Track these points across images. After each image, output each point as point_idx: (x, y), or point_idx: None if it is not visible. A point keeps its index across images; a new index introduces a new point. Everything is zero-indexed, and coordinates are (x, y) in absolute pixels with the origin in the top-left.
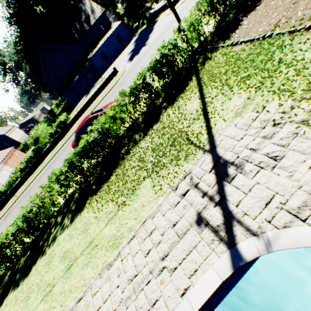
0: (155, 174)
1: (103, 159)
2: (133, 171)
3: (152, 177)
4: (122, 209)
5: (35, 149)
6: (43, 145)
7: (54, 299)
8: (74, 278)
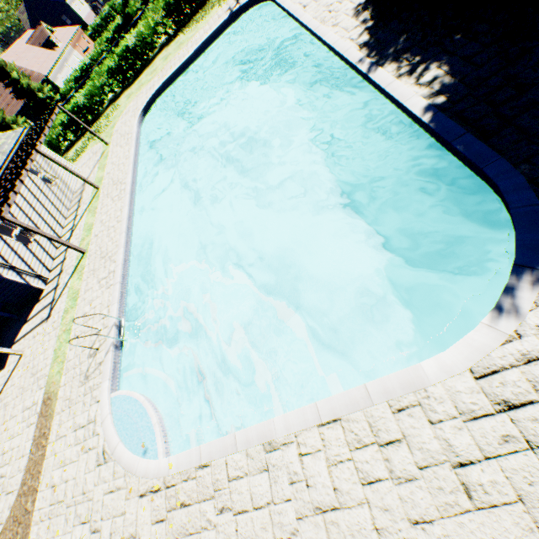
0: (222, 2)
1: (196, 3)
2: (212, 5)
3: (220, 3)
4: (200, 24)
5: (124, 17)
6: (133, 12)
7: (157, 71)
8: (169, 59)
